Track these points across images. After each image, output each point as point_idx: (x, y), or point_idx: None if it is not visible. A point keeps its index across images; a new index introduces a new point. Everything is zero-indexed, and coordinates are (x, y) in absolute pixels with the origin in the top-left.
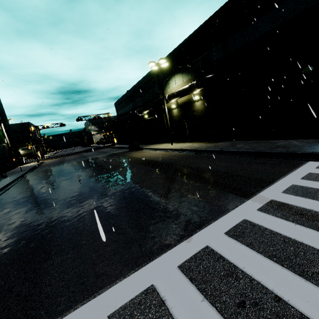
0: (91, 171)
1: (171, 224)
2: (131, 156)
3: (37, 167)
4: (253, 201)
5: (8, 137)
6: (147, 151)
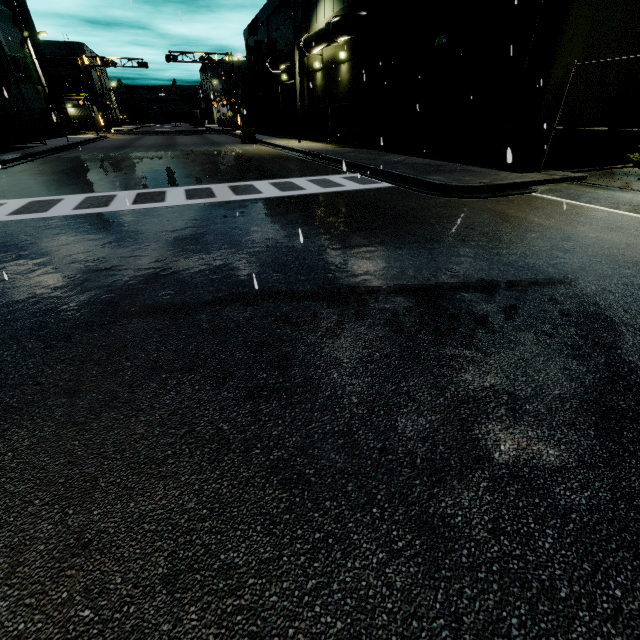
0: (155, 155)
1: (163, 184)
2: (229, 148)
3: (94, 142)
4: (238, 183)
5: (43, 72)
6: (259, 146)
